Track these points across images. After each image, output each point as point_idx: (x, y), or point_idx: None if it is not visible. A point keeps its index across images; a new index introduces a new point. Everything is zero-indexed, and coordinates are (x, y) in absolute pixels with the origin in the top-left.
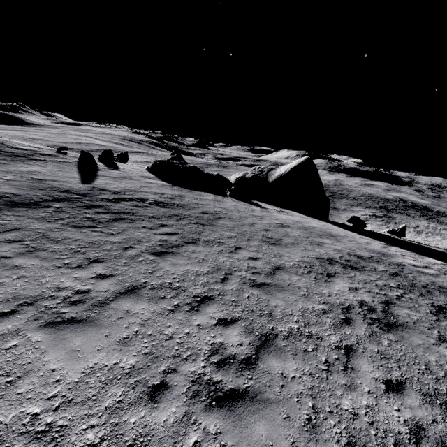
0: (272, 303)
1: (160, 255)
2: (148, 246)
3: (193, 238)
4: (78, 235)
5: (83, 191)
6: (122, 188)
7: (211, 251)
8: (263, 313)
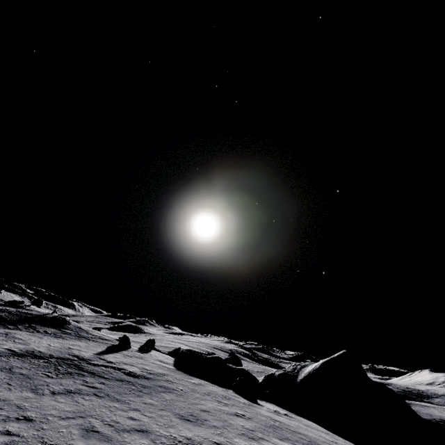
0: (72, 441)
1: (57, 393)
2: (61, 388)
3: (108, 394)
4: (30, 372)
5: (87, 357)
6: (120, 360)
7: (104, 403)
8: (47, 442)
